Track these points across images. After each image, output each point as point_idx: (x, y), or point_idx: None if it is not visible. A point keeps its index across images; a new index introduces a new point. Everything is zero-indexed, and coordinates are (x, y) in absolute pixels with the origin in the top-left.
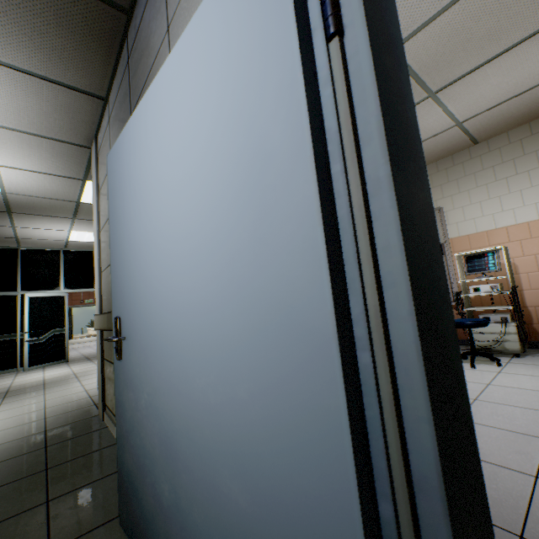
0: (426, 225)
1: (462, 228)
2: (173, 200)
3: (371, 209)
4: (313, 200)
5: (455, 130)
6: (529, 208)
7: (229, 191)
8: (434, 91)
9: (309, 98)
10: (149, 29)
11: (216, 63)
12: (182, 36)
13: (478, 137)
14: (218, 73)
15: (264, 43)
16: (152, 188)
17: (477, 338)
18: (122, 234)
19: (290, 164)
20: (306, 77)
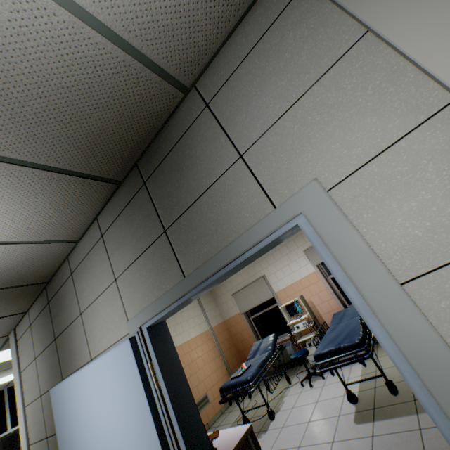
0: (200, 438)
1: (279, 285)
2: (106, 437)
3: (181, 447)
4: None
5: None
6: (303, 268)
7: (133, 442)
8: None
9: (154, 416)
10: (66, 301)
11: (117, 383)
12: (98, 359)
13: None
14: (119, 388)
15: (135, 389)
16: (91, 425)
17: (311, 359)
18: (71, 447)
19: (153, 439)
20: (151, 408)
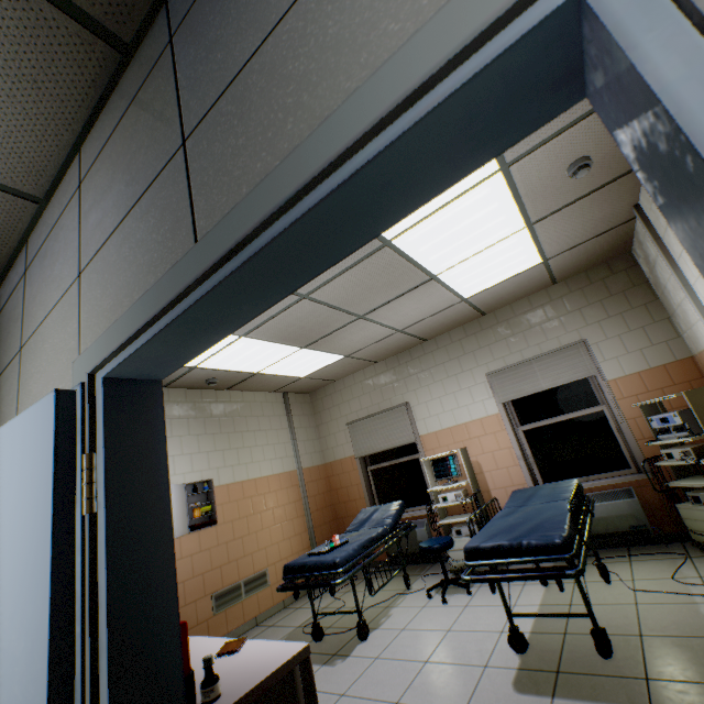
0: (161, 654)
1: (430, 424)
2: None
3: (100, 666)
4: (46, 674)
5: (399, 334)
6: (478, 404)
7: (8, 623)
8: (362, 314)
9: (57, 575)
10: (9, 326)
11: (15, 486)
12: None
13: (425, 336)
14: (15, 498)
15: (39, 506)
16: None
17: (454, 557)
18: None
19: (40, 630)
20: (56, 556)
